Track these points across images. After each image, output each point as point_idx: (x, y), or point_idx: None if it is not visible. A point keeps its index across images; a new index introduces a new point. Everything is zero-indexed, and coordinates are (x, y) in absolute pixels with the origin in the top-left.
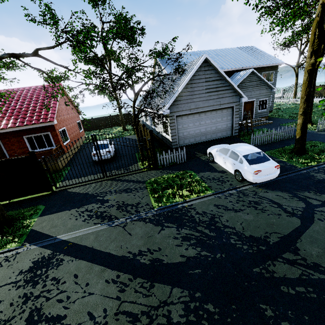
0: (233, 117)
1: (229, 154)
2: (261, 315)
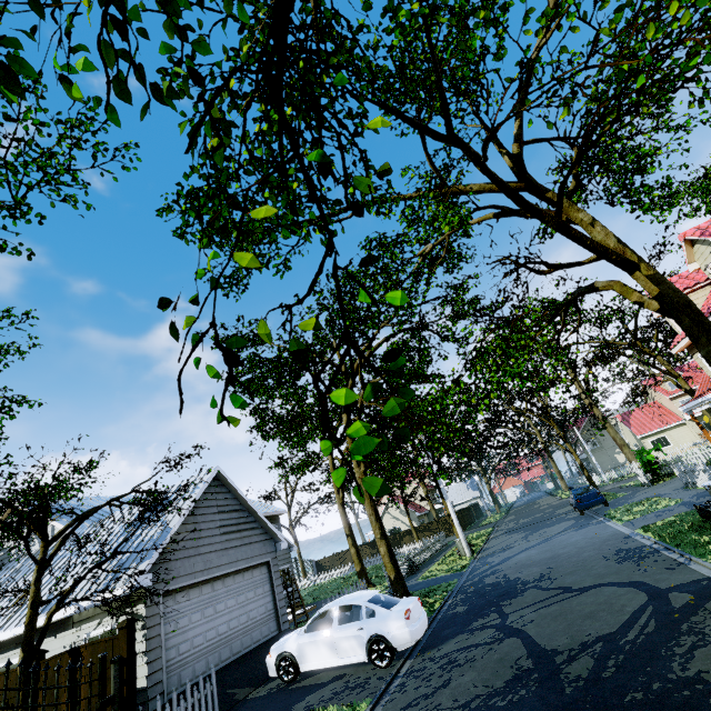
0: (273, 585)
1: (338, 618)
2: (641, 703)
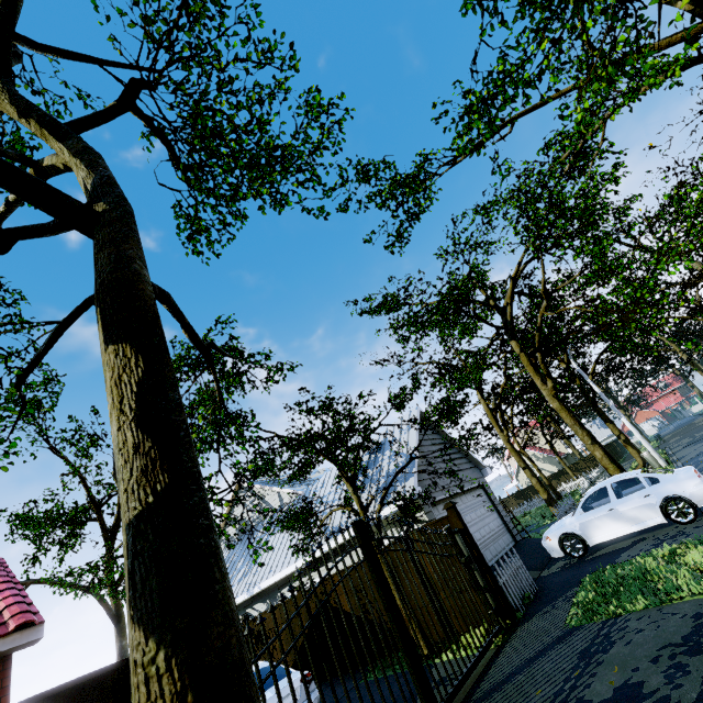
0: (493, 505)
1: (614, 494)
2: None
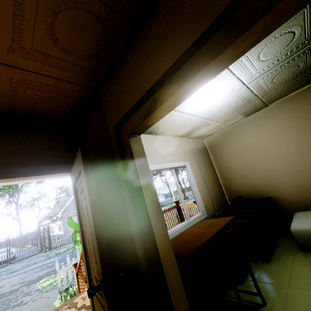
0: None
1: None
2: None
